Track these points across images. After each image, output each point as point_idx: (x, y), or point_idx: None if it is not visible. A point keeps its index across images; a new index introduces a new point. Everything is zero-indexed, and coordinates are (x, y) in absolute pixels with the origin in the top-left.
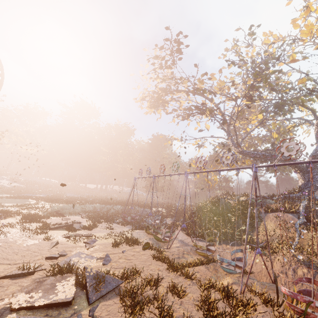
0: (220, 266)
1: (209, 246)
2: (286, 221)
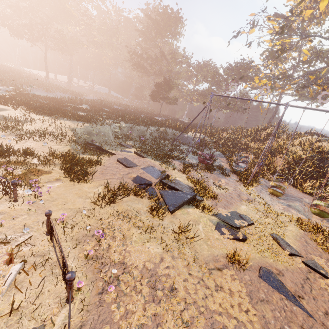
0: None
1: None
2: None
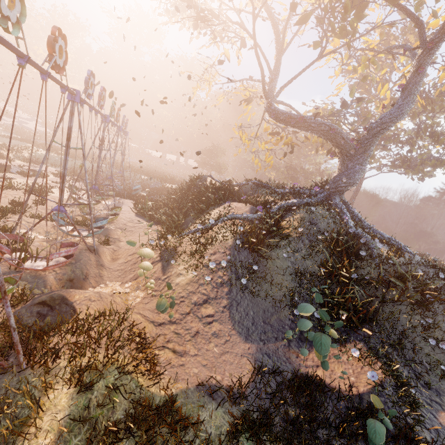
0: (56, 223)
1: (113, 216)
2: (235, 214)
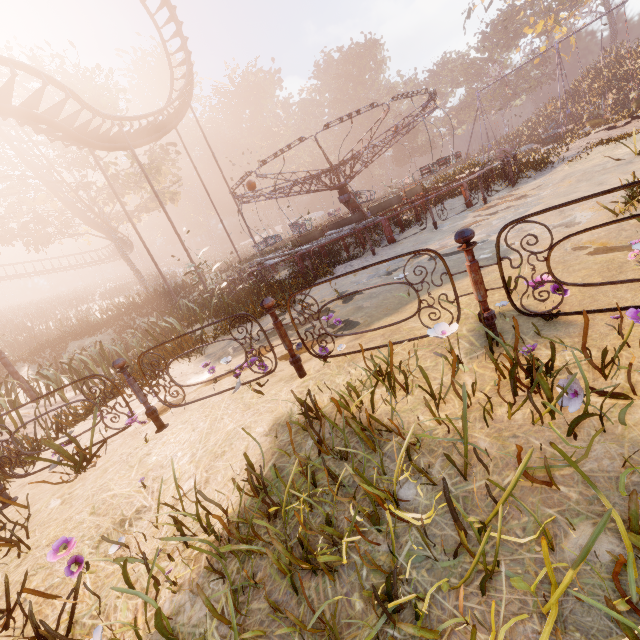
0: None
1: None
2: None
